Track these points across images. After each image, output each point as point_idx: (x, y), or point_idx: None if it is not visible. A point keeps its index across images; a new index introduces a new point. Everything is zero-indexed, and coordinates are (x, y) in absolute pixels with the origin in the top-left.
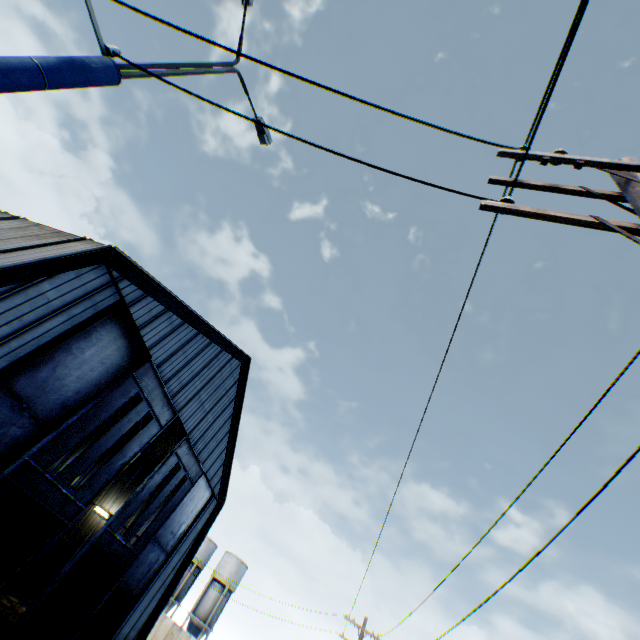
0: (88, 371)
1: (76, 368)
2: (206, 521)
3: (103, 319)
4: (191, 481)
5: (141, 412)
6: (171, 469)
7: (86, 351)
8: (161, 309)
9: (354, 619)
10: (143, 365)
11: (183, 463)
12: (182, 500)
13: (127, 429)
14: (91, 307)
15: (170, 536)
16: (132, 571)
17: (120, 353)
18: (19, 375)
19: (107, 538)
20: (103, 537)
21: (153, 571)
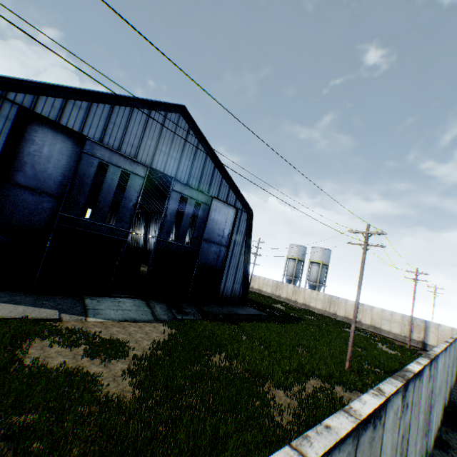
0: (57, 162)
1: (47, 163)
2: (246, 226)
3: (32, 128)
4: (206, 205)
5: (116, 173)
6: (179, 201)
7: (43, 151)
8: (61, 102)
9: (356, 230)
10: (84, 143)
11: (187, 195)
12: (208, 217)
13: (115, 185)
14: (7, 121)
15: (219, 238)
16: (204, 258)
17: (68, 144)
18: (17, 177)
19: (164, 244)
20: (160, 244)
21: (223, 257)
